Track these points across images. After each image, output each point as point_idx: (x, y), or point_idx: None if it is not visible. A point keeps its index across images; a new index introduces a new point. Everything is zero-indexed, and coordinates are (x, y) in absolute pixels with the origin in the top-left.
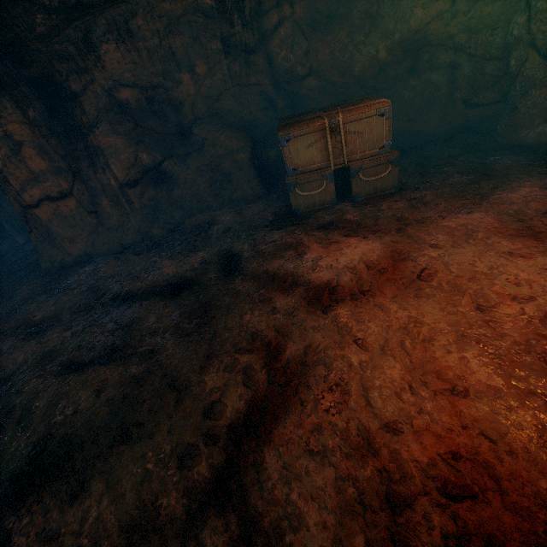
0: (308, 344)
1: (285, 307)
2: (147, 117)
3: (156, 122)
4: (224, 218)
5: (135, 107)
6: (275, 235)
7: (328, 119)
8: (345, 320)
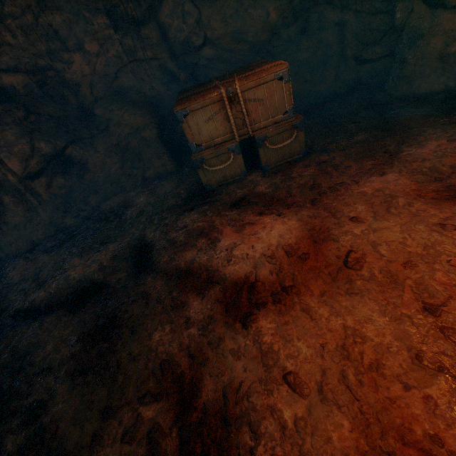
0: (228, 381)
1: (199, 316)
2: (41, 102)
3: (53, 107)
4: (138, 199)
5: (25, 93)
6: (187, 218)
7: (225, 88)
8: (270, 339)
